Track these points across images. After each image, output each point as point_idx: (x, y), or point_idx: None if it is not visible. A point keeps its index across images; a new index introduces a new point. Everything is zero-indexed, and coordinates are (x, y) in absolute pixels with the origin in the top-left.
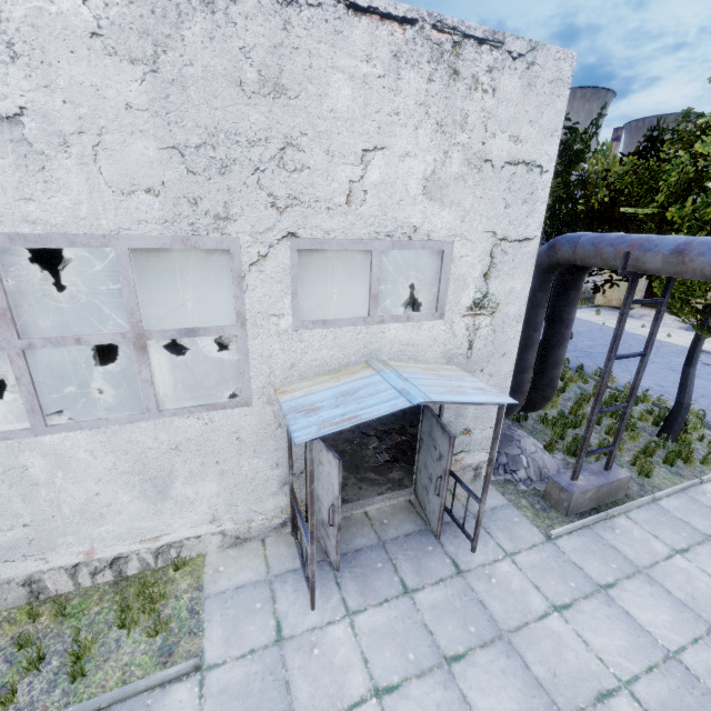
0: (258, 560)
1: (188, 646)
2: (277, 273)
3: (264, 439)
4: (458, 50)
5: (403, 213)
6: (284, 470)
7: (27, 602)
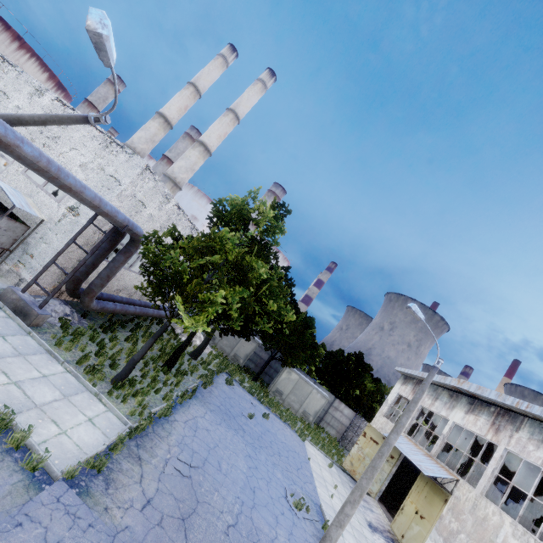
0: None
1: None
2: None
3: None
4: (112, 143)
5: (71, 167)
6: None
7: None
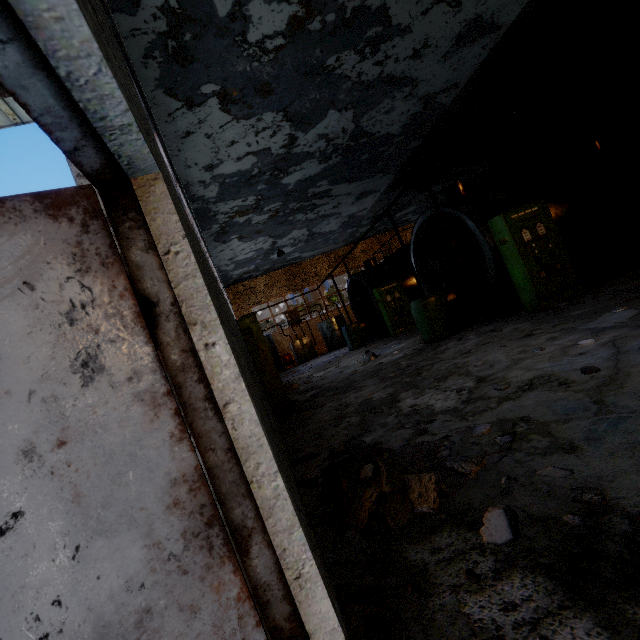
0: None
1: None
2: None
3: None
4: None
5: None
6: None
7: None
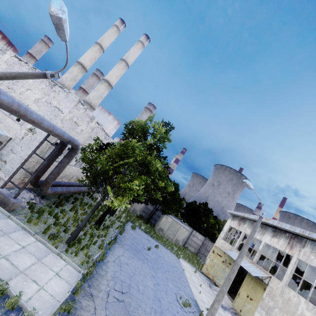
0: None
1: None
2: None
3: None
4: (54, 85)
5: (28, 101)
6: None
7: None
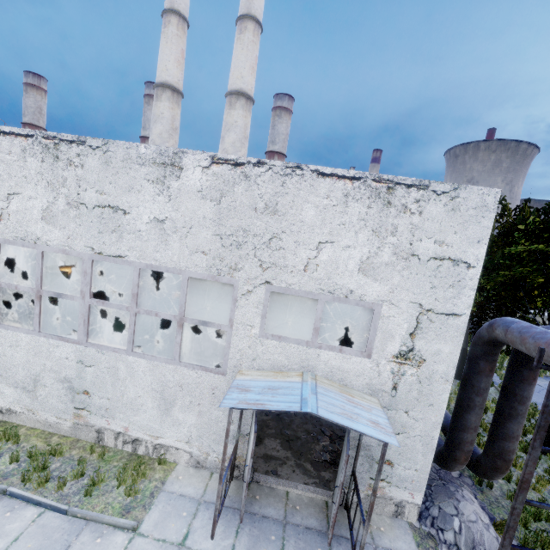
0: (202, 484)
1: (138, 513)
2: (255, 302)
3: None
4: (391, 191)
5: (343, 281)
6: (236, 428)
7: (94, 442)
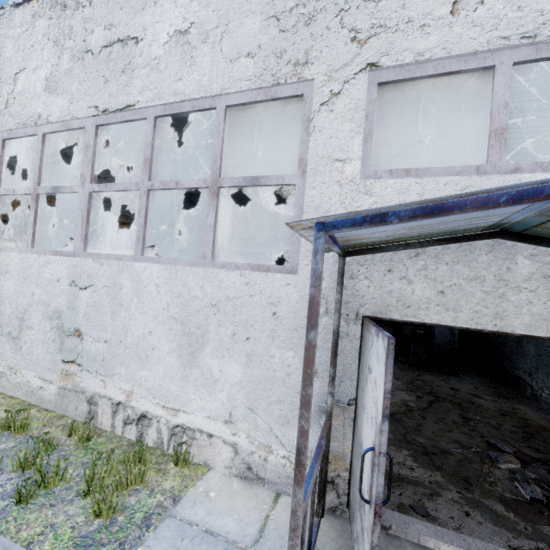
0: (255, 514)
1: None
2: (348, 111)
3: (305, 326)
4: None
5: None
6: (324, 387)
7: (84, 421)
